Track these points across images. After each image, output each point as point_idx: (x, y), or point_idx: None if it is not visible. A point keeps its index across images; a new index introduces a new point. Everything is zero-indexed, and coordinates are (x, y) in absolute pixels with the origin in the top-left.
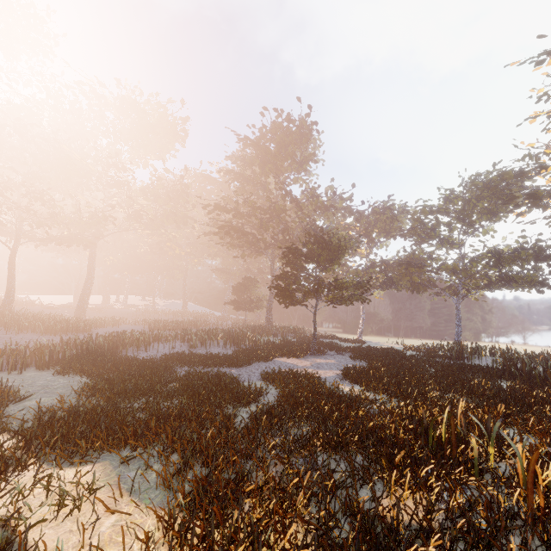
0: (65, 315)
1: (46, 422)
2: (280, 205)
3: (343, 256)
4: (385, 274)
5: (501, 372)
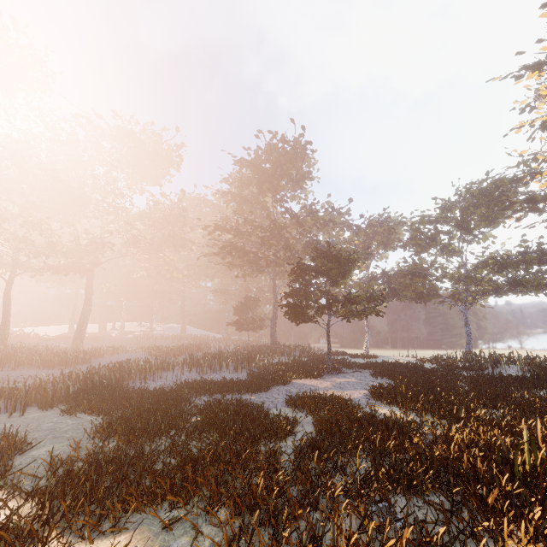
0: (61, 346)
1: (62, 477)
2: (280, 222)
3: (353, 270)
4: (388, 285)
5: (536, 381)
